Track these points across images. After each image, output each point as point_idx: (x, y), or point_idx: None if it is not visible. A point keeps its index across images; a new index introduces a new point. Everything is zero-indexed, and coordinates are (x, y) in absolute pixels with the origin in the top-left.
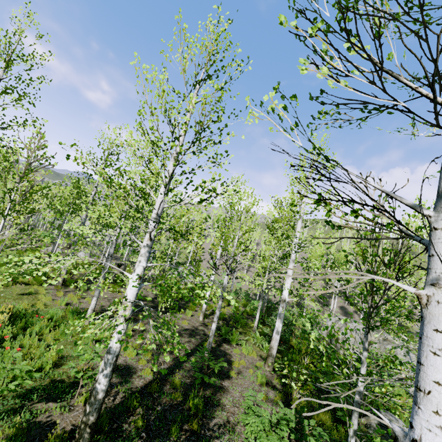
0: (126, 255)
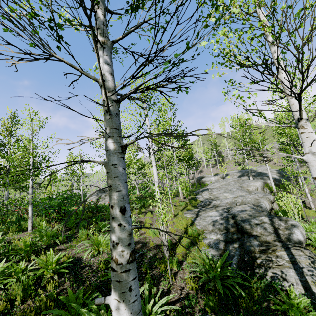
0: None
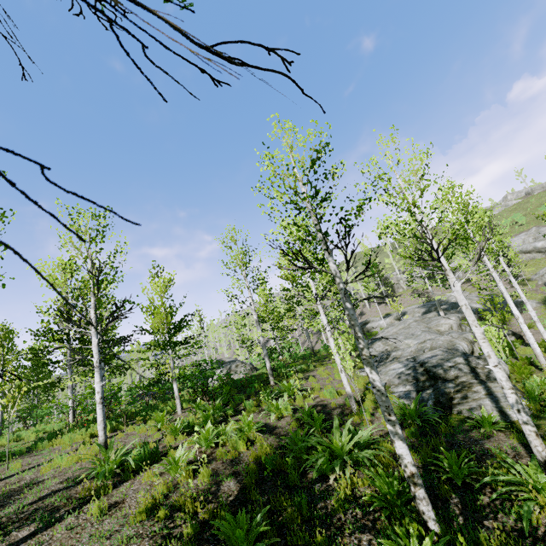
0: None
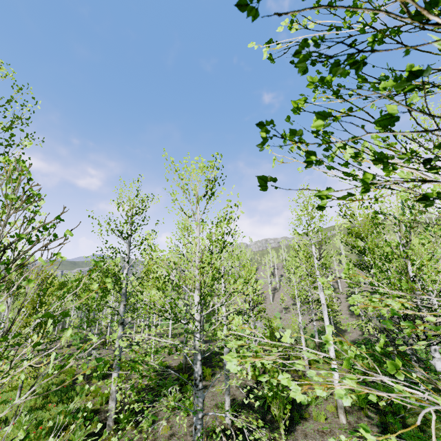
0: (170, 332)
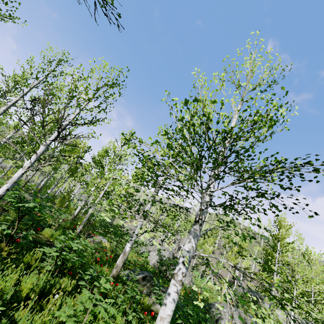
0: (57, 192)
